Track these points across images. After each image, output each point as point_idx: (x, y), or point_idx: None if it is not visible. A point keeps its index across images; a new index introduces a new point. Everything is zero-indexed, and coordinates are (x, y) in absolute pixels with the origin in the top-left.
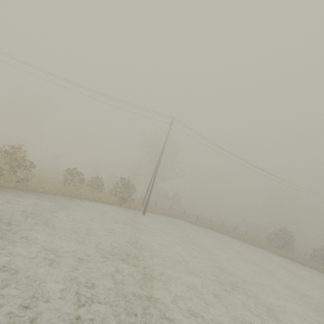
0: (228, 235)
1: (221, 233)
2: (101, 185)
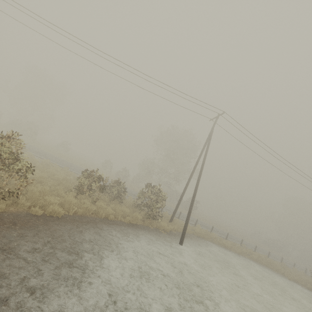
0: (270, 268)
1: (263, 265)
2: (122, 193)
